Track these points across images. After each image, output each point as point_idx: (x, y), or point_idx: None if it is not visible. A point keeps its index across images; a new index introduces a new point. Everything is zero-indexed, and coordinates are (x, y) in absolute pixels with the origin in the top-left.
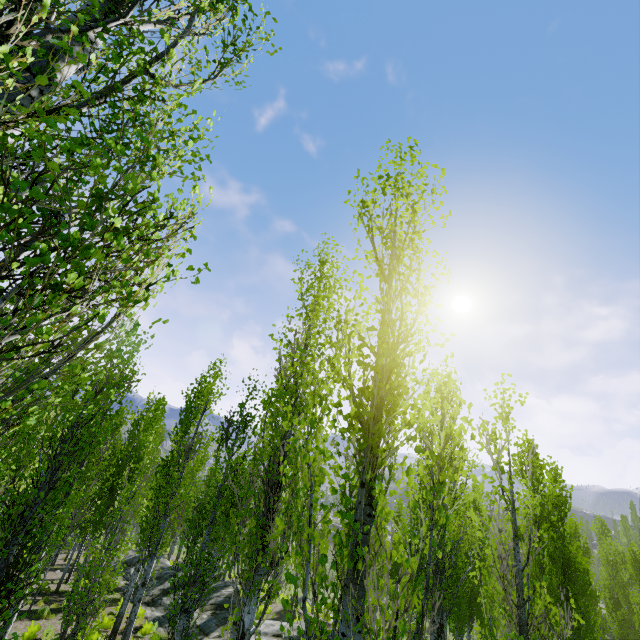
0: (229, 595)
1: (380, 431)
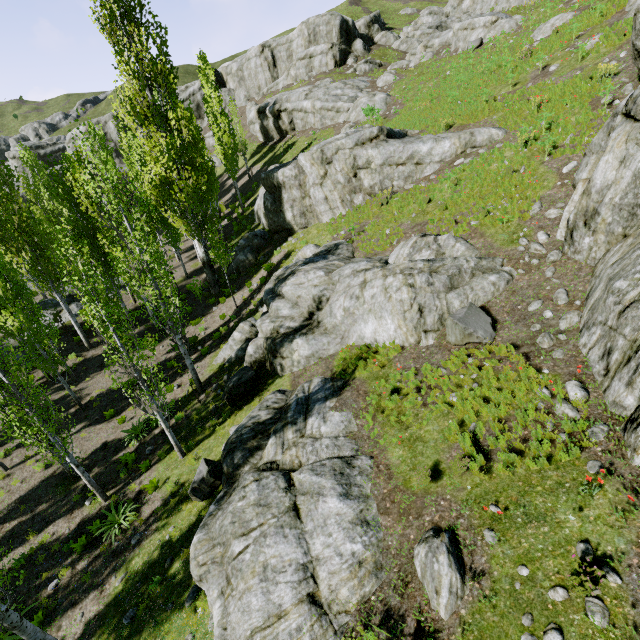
0: None
1: None
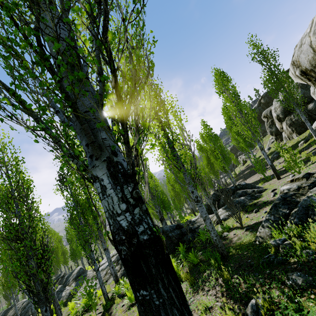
0: (78, 271)
1: (167, 110)
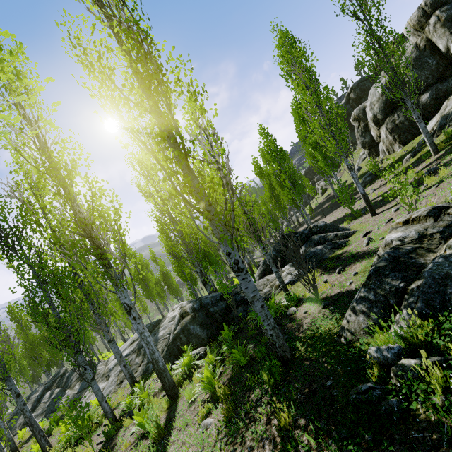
0: None
1: (167, 86)
